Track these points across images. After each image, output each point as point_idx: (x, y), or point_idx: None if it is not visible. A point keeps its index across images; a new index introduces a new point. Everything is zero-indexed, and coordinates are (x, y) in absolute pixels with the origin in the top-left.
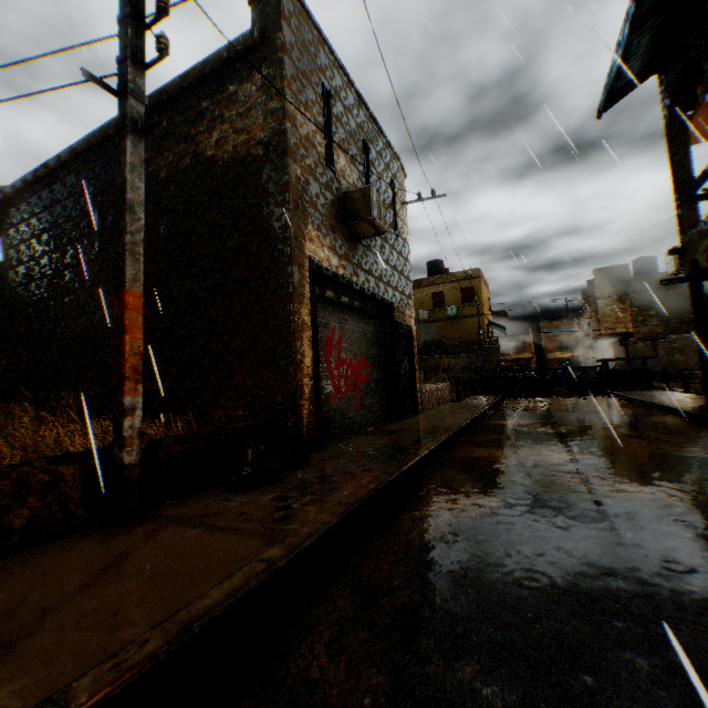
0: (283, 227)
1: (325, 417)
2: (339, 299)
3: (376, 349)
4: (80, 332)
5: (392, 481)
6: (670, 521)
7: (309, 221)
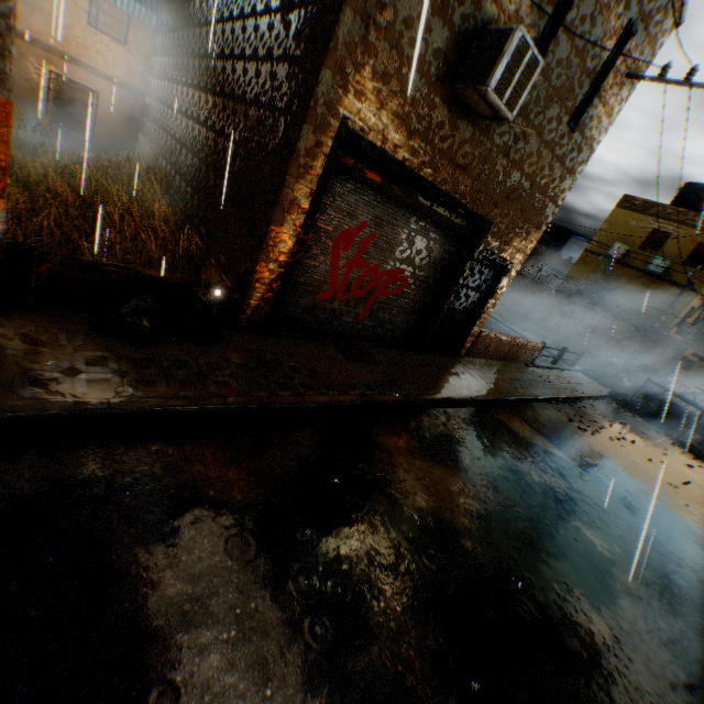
0: (318, 61)
1: (304, 308)
2: (387, 189)
3: (433, 267)
4: (186, 106)
5: (208, 410)
6: (302, 664)
7: (368, 64)
